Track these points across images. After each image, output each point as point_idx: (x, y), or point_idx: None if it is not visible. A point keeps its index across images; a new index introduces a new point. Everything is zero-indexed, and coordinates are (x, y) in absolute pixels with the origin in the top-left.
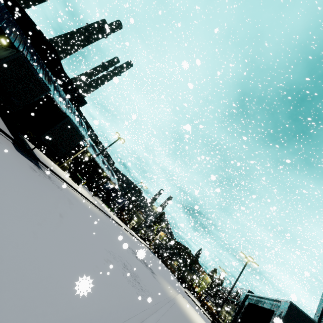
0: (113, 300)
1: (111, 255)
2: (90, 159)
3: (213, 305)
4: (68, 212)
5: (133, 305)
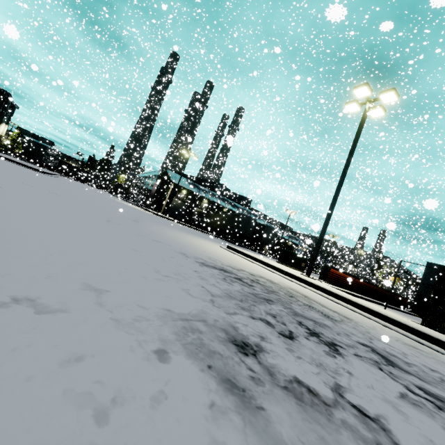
0: None
1: None
2: None
3: None
4: None
5: None
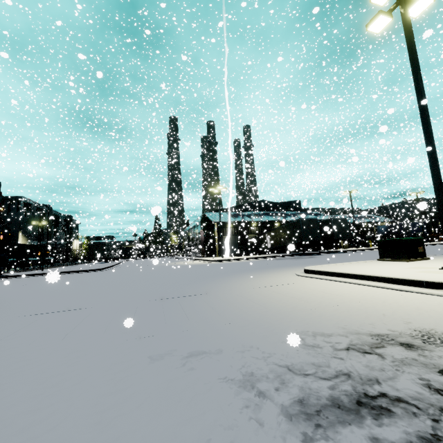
0: None
1: None
2: None
3: None
4: None
5: None
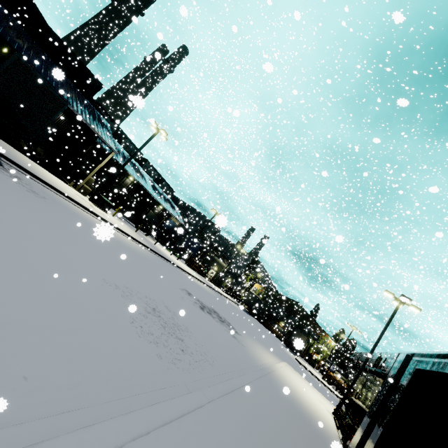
0: (1, 365)
1: (119, 291)
2: (134, 186)
3: (342, 377)
4: (15, 213)
5: (119, 378)
